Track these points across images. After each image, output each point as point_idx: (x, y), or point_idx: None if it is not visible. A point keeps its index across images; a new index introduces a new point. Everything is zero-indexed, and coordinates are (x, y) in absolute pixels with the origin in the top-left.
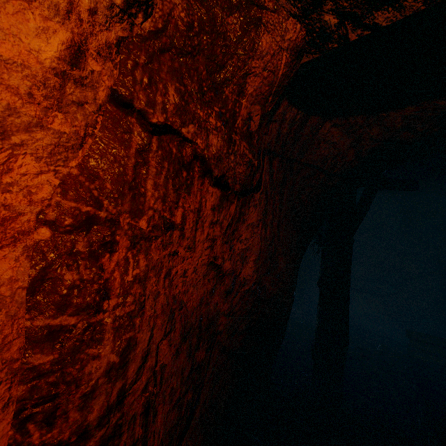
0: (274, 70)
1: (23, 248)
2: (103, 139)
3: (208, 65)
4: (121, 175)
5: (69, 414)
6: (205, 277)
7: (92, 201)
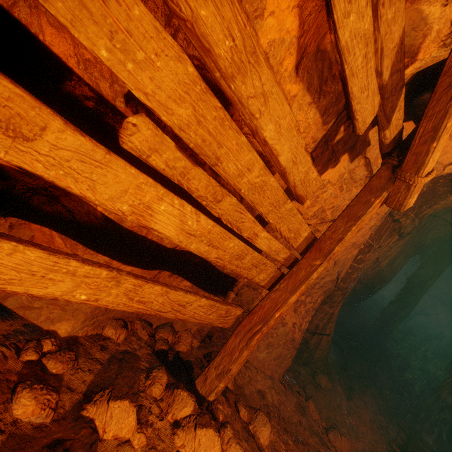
0: (449, 205)
1: (358, 249)
2: (381, 224)
3: (422, 200)
4: (380, 234)
5: (346, 283)
6: (373, 261)
7: (372, 241)
